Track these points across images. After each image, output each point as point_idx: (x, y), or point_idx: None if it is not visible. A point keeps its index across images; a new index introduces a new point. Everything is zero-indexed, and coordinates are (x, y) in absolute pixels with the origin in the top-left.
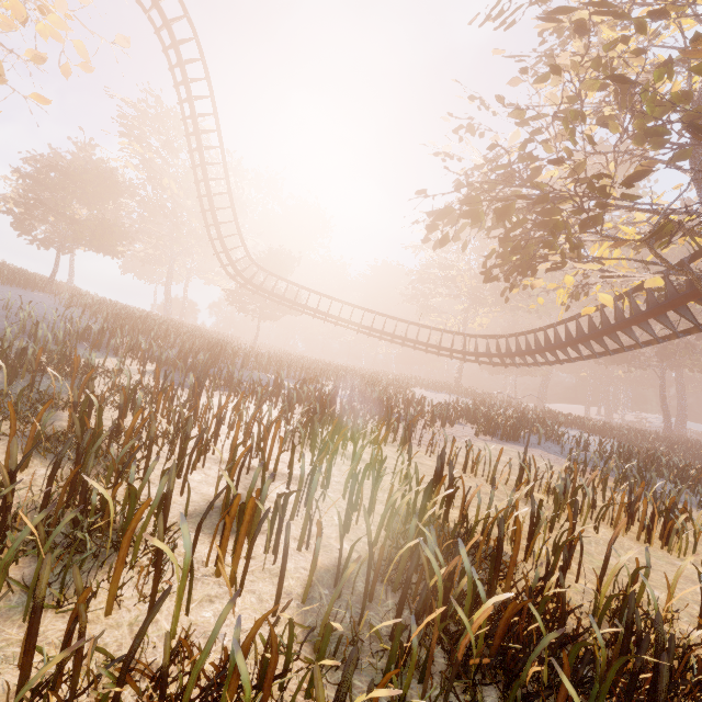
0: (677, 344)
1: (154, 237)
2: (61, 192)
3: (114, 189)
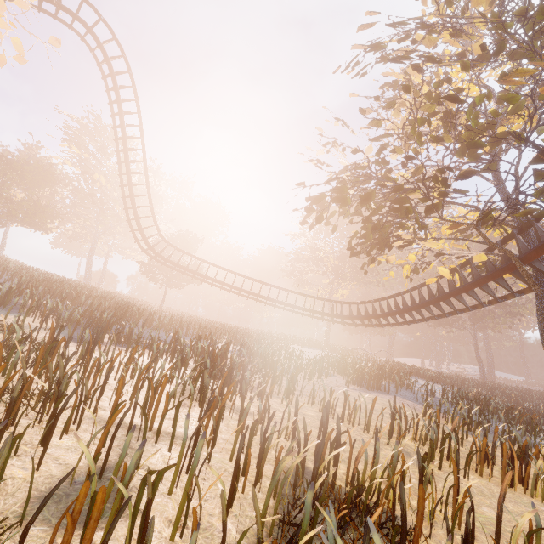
0: (483, 311)
1: (82, 219)
2: (4, 179)
3: (51, 178)
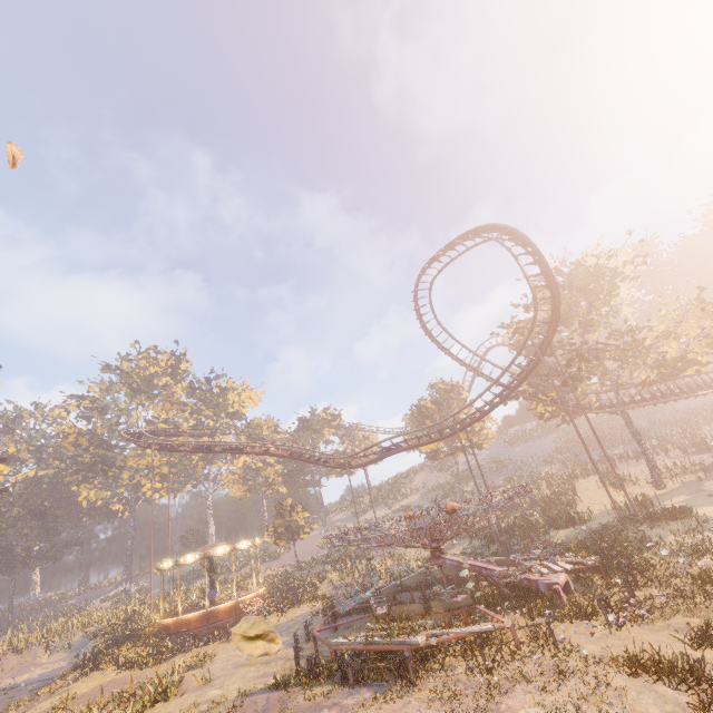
0: None
1: None
2: None
3: None
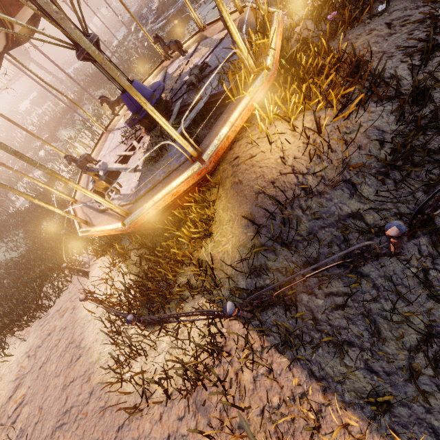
0: None
1: None
2: None
3: None
